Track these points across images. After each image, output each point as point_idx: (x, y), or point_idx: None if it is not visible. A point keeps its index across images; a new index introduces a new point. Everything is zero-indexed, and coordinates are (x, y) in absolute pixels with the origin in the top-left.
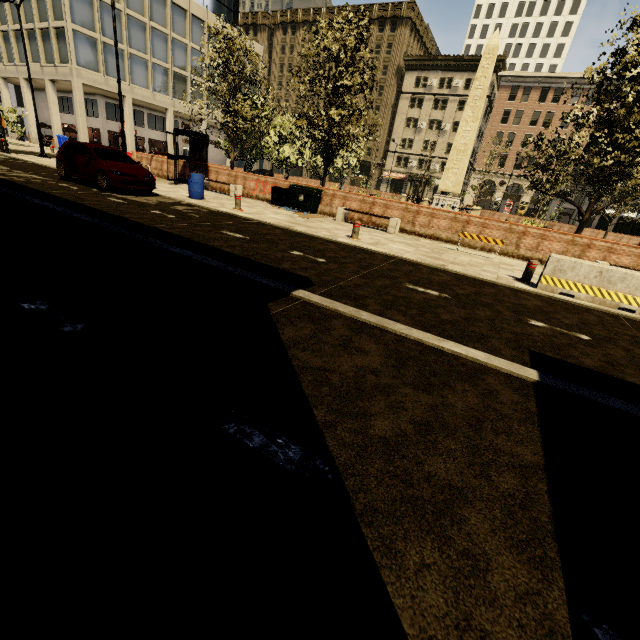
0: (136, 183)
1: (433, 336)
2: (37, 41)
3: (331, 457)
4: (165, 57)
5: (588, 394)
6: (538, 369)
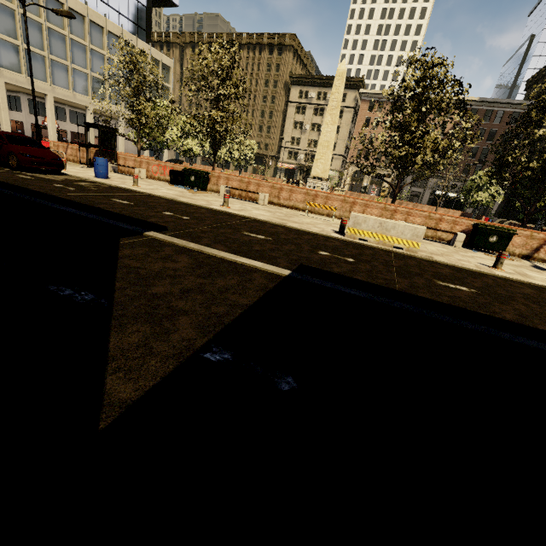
0: (45, 164)
1: (234, 255)
2: None
3: (113, 299)
4: (84, 64)
5: (314, 281)
6: (296, 272)
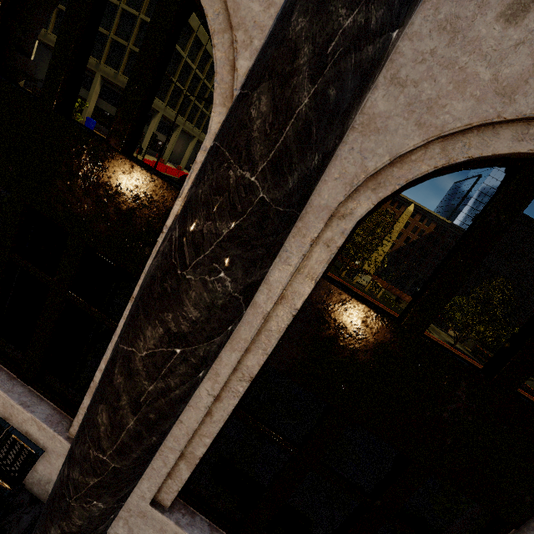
0: None
1: None
2: (105, 45)
3: None
4: (193, 92)
5: None
6: None
